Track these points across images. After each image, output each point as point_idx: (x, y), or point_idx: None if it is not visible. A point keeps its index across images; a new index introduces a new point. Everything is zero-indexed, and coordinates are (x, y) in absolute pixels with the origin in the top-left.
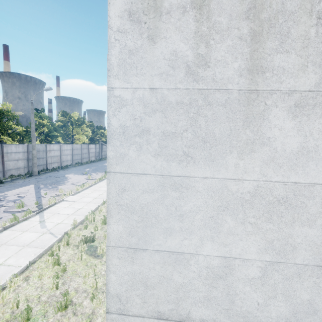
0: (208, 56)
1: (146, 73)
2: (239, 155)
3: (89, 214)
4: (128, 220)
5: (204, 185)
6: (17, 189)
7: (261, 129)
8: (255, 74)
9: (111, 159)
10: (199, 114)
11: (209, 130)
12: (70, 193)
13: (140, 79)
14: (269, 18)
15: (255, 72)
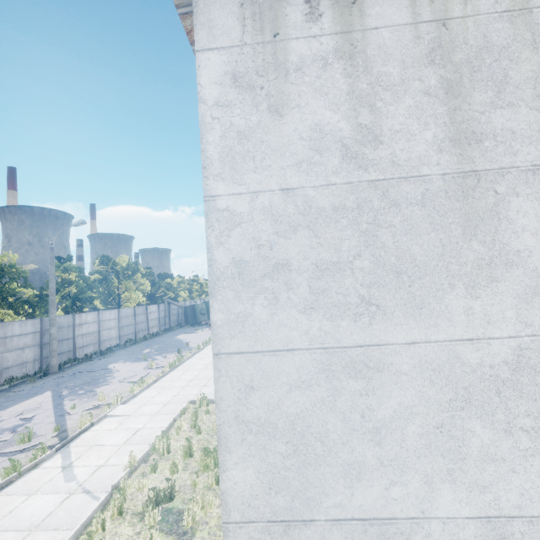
0: (376, 126)
1: (271, 165)
2: (469, 290)
3: (158, 438)
4: (265, 454)
5: (412, 359)
6: (19, 405)
7: (500, 236)
8: (466, 145)
9: (220, 328)
10: (378, 224)
11: (401, 250)
12: (118, 400)
13: (261, 177)
14: (469, 59)
15: (464, 143)
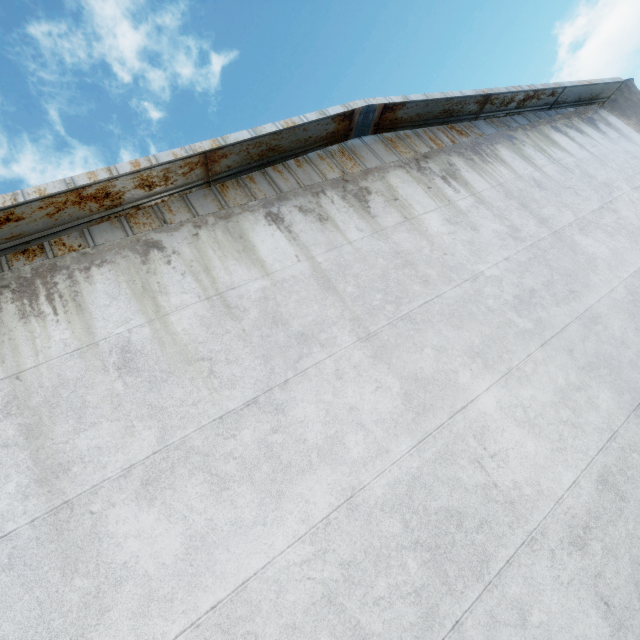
0: None
1: None
2: None
3: None
4: None
5: None
6: None
7: (104, 557)
8: (54, 479)
9: None
10: None
11: None
12: None
13: None
14: (47, 399)
15: (52, 478)
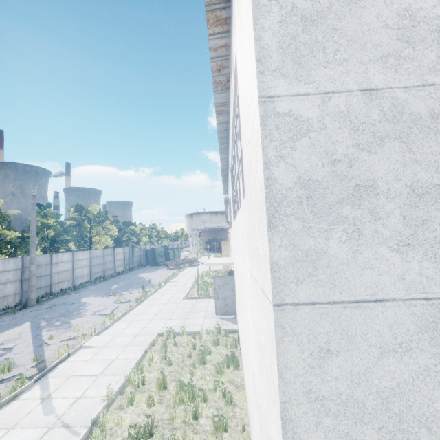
0: None
1: (347, 59)
2: None
3: (133, 370)
4: None
5: None
6: (1, 335)
7: None
8: None
9: (283, 269)
10: None
11: None
12: (92, 331)
13: (335, 73)
14: None
15: None
